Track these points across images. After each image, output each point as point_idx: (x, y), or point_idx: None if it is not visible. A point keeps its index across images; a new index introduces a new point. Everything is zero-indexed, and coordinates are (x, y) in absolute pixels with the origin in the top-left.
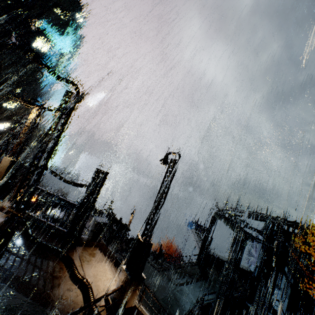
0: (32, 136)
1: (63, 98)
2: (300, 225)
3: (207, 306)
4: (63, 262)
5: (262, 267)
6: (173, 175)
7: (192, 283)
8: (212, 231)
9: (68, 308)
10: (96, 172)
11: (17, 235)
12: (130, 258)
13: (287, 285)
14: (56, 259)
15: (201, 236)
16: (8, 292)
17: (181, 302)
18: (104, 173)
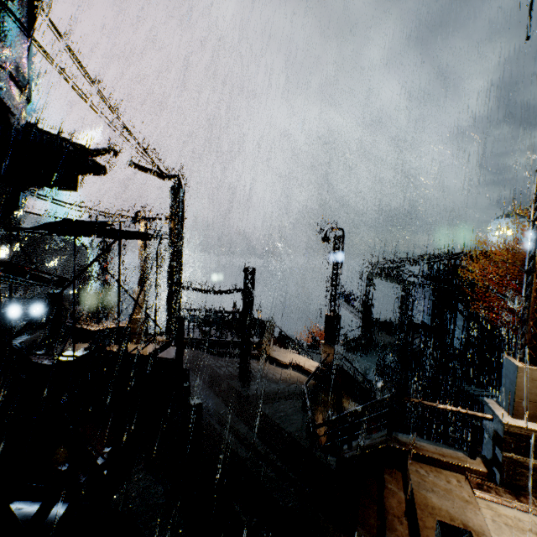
0: (41, 252)
1: (170, 198)
2: (467, 254)
3: (389, 365)
4: (261, 361)
5: (434, 313)
6: (343, 250)
7: (366, 353)
8: (371, 295)
9: (297, 380)
10: (245, 271)
11: (203, 356)
12: (325, 333)
13: (462, 319)
14: (253, 361)
15: (356, 308)
16: (250, 383)
17: (363, 371)
18: (254, 270)
